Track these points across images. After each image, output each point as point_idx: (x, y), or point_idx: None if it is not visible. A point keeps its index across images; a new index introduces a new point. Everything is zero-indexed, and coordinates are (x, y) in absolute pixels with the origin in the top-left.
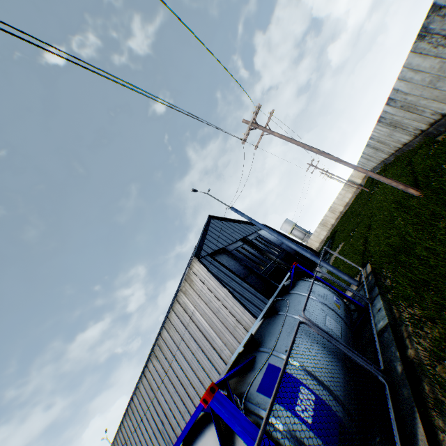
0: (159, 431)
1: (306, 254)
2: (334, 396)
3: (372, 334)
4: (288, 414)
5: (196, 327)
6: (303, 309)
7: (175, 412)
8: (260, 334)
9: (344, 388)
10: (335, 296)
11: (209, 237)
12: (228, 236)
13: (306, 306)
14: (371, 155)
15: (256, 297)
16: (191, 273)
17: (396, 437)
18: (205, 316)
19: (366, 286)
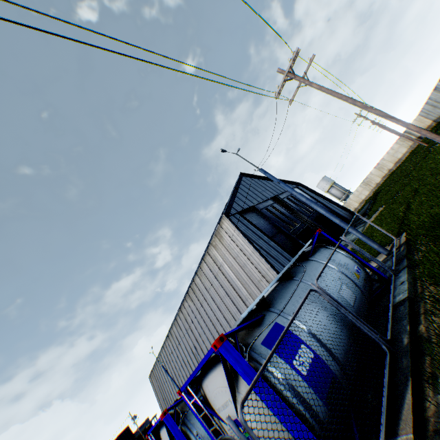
0: (193, 353)
1: (335, 219)
2: (332, 356)
3: (389, 305)
4: (285, 366)
5: (225, 277)
6: (317, 277)
7: (206, 342)
8: (272, 296)
9: (345, 350)
10: (357, 265)
11: (239, 196)
12: (258, 194)
13: (322, 274)
14: (439, 101)
15: (282, 255)
16: (220, 229)
17: (383, 397)
18: (232, 268)
19: (396, 257)
